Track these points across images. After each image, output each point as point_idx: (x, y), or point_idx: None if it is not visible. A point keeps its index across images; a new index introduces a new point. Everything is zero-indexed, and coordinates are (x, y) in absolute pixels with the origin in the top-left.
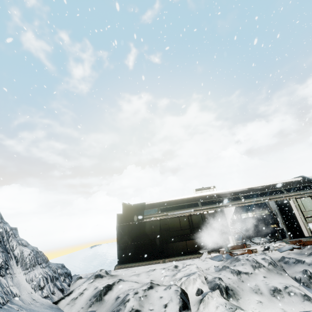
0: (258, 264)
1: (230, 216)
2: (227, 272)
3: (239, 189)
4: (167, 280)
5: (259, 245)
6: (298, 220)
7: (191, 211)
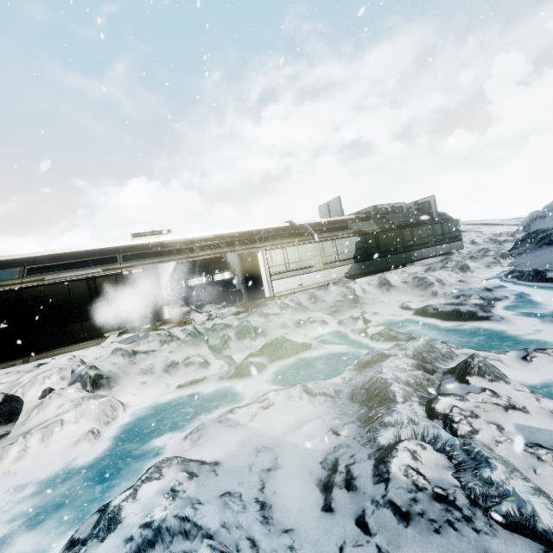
0: (171, 338)
1: (166, 277)
2: (116, 356)
3: (201, 236)
4: None
5: (203, 315)
6: (262, 278)
7: (99, 272)
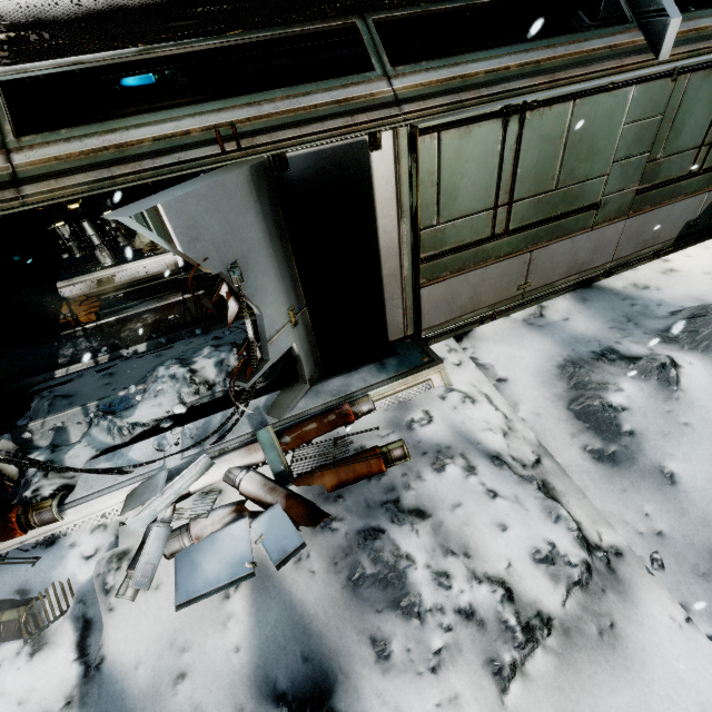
0: None
1: None
2: None
3: None
4: None
5: (123, 489)
6: (382, 277)
7: None
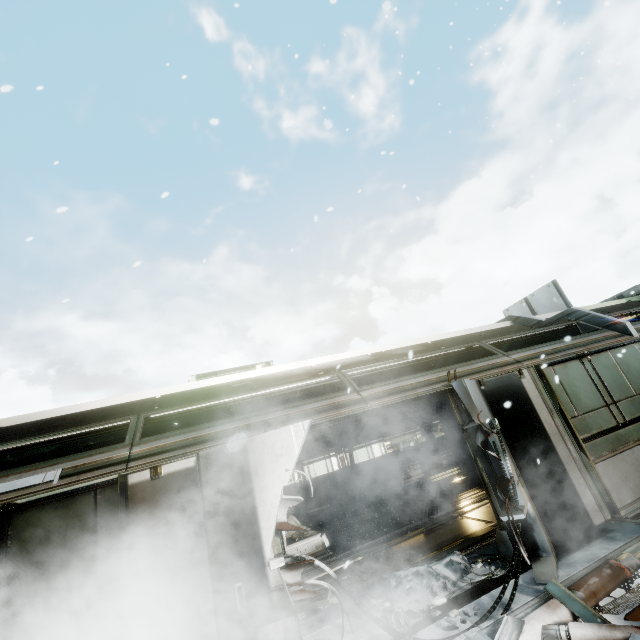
0: None
1: (277, 486)
2: None
3: (343, 360)
4: None
5: None
6: (560, 457)
7: (46, 483)
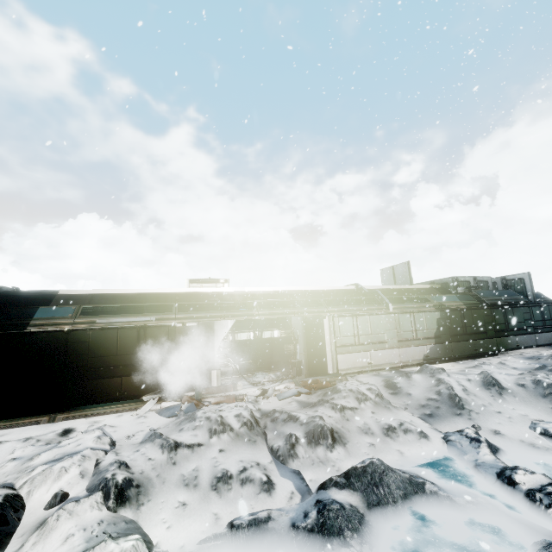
0: (222, 428)
1: (222, 336)
2: (154, 447)
3: (261, 291)
4: (8, 470)
5: (256, 387)
6: (326, 349)
7: (152, 321)
